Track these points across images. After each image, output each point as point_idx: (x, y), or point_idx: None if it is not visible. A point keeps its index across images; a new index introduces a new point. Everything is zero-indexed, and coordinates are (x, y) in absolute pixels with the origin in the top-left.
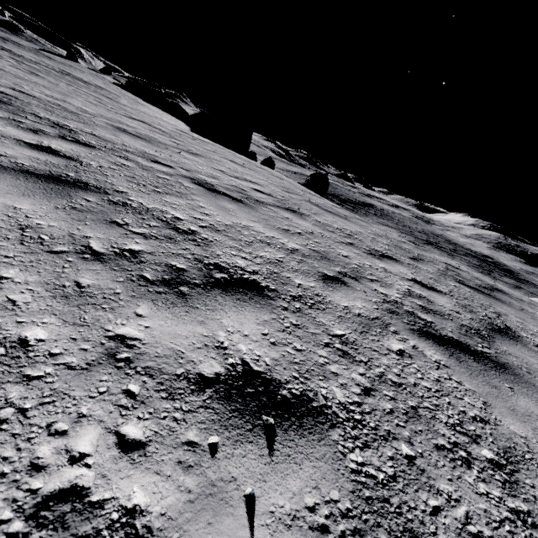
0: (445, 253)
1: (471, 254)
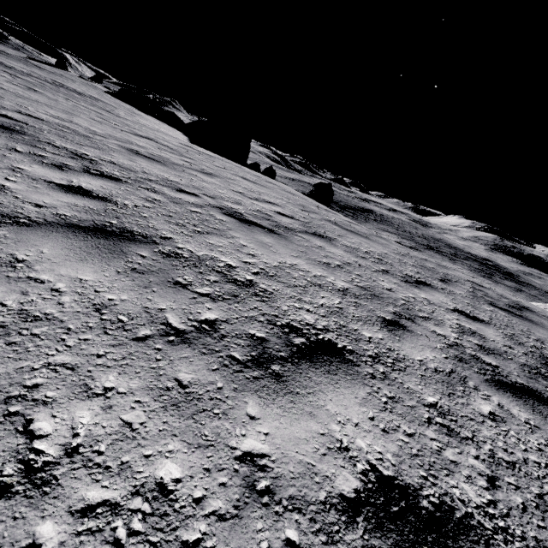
0: (447, 258)
1: (471, 258)
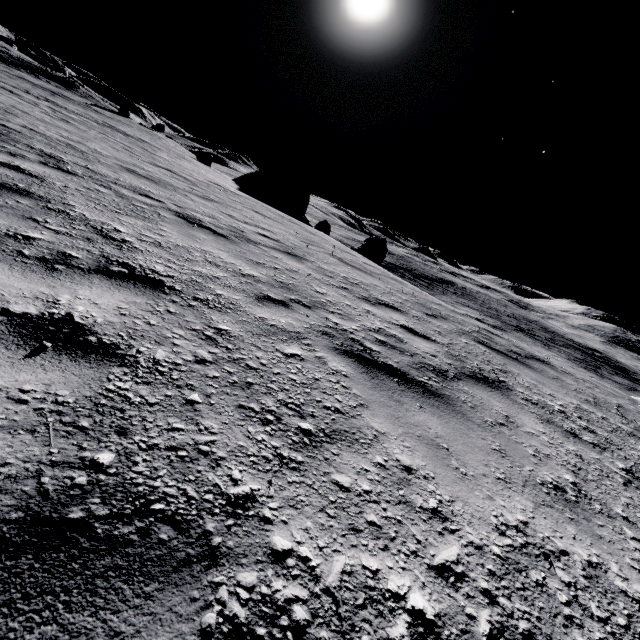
0: (540, 342)
1: (573, 345)
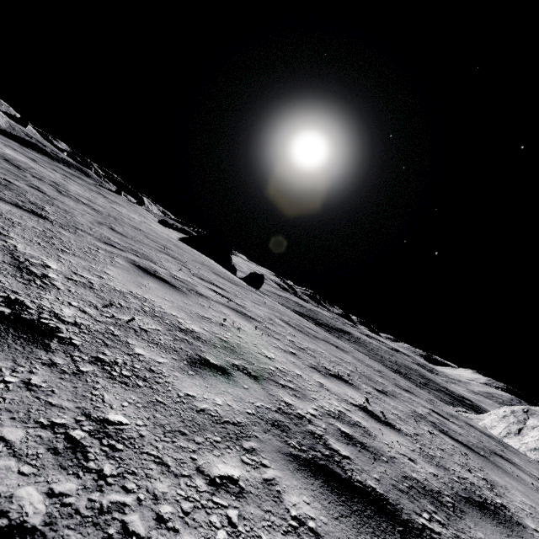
0: (413, 383)
1: (445, 391)
